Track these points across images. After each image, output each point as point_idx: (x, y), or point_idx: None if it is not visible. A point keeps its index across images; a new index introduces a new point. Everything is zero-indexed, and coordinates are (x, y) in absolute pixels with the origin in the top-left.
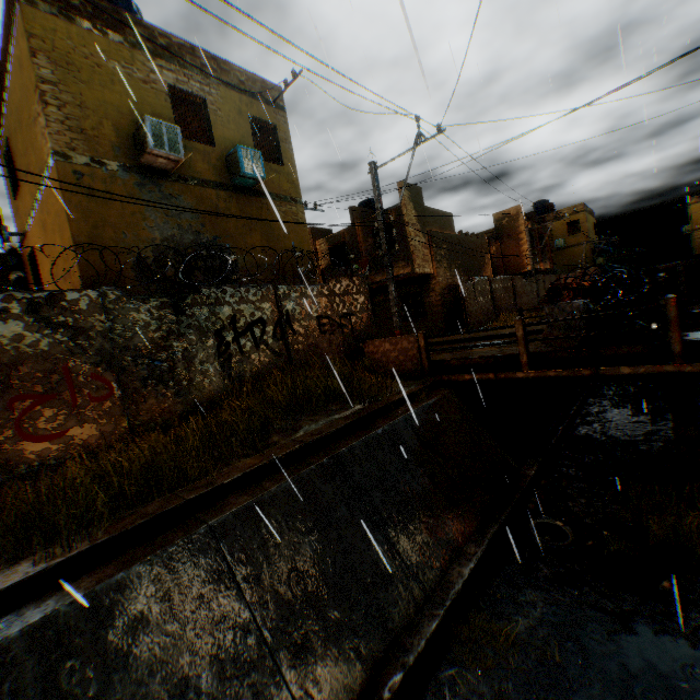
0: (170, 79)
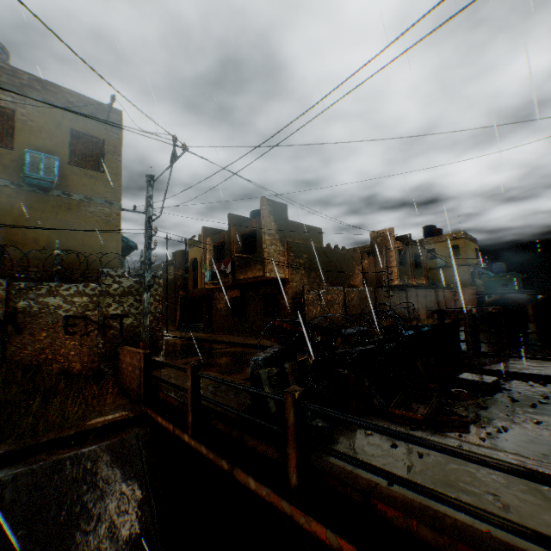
0: None
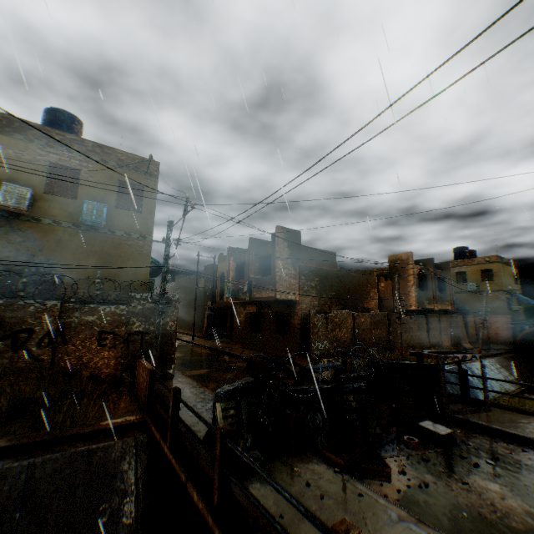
0: (55, 158)
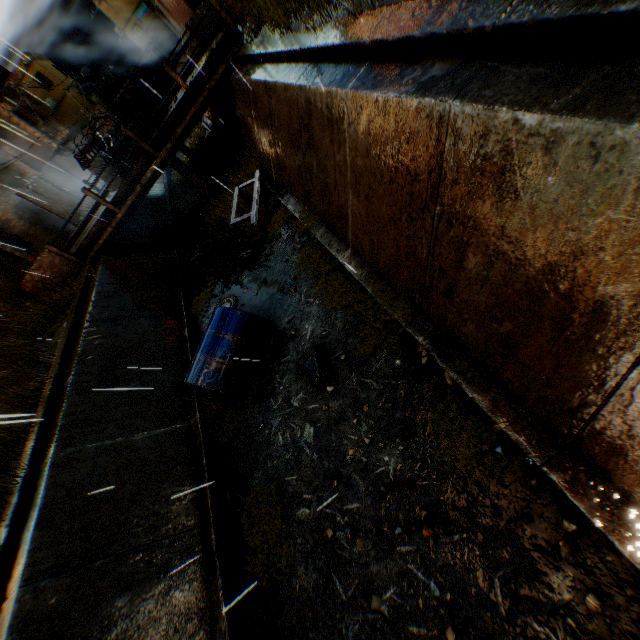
0: None
